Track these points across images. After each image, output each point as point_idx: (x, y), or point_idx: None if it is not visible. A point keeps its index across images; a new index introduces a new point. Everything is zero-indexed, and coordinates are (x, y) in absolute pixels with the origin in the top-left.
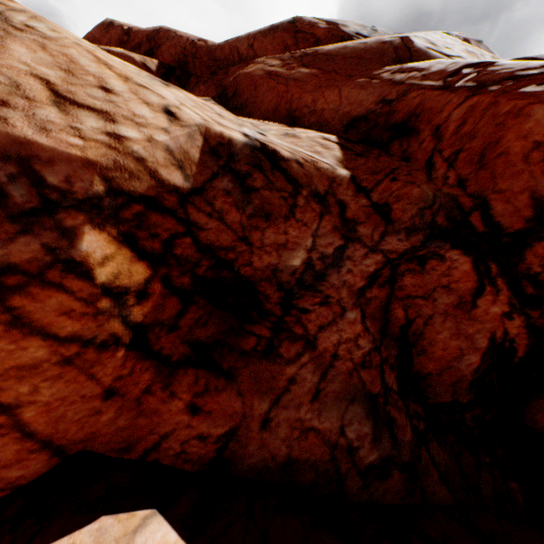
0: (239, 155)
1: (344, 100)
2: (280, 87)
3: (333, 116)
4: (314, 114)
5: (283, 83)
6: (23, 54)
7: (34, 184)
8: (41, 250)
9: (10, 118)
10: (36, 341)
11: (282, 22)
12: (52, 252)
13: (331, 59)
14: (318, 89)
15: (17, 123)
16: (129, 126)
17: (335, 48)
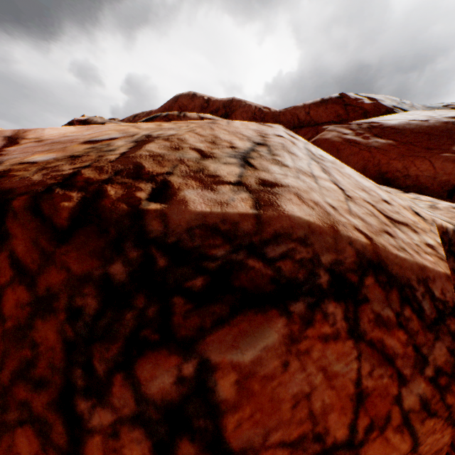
0: (452, 239)
1: (439, 170)
2: (364, 152)
3: (430, 181)
4: (409, 178)
5: (365, 150)
6: (344, 182)
7: (430, 298)
8: (446, 352)
9: (404, 247)
10: (447, 429)
11: (330, 97)
12: (451, 353)
13: (399, 132)
14: (403, 157)
15: (409, 251)
16: (422, 233)
17: (398, 123)
